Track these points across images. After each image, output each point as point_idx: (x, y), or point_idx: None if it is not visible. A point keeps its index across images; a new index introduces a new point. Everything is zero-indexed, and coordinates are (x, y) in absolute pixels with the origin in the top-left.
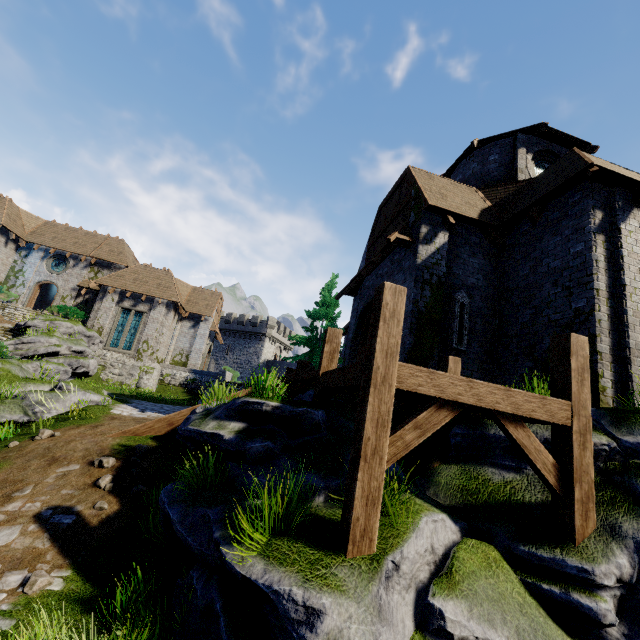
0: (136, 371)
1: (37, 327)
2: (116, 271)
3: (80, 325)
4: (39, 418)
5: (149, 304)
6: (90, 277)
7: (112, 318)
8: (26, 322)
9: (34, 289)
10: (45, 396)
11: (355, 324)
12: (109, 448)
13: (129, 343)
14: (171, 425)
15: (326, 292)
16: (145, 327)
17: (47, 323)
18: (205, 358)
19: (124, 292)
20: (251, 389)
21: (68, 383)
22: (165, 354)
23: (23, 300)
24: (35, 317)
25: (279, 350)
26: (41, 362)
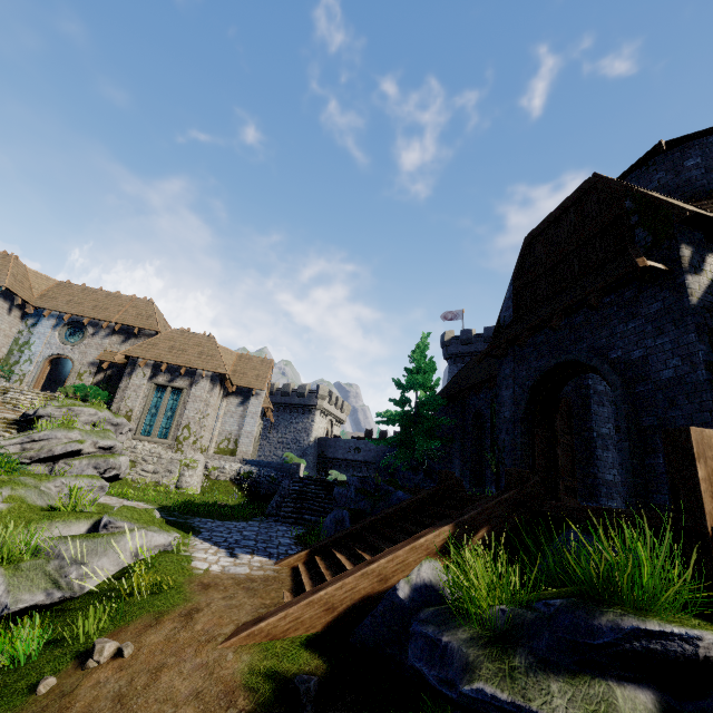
0: (175, 466)
1: (51, 417)
2: (145, 339)
3: (106, 410)
4: (77, 591)
5: (189, 378)
6: (113, 347)
7: (143, 398)
8: (36, 410)
9: (43, 365)
10: (85, 546)
11: (524, 398)
12: (239, 687)
13: (165, 429)
14: (331, 611)
15: (419, 353)
16: (185, 408)
17: (64, 410)
18: (256, 442)
19: (158, 364)
20: (451, 528)
21: (116, 516)
22: (208, 440)
23: (29, 380)
24: (48, 403)
25: (330, 424)
26: (68, 477)
